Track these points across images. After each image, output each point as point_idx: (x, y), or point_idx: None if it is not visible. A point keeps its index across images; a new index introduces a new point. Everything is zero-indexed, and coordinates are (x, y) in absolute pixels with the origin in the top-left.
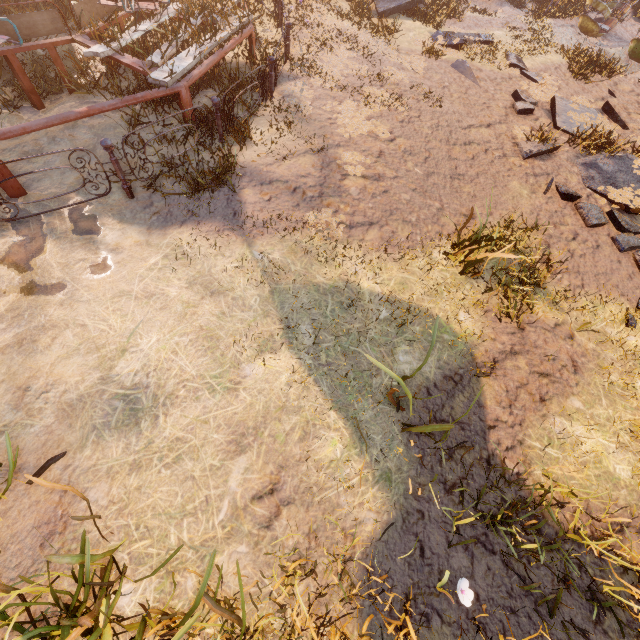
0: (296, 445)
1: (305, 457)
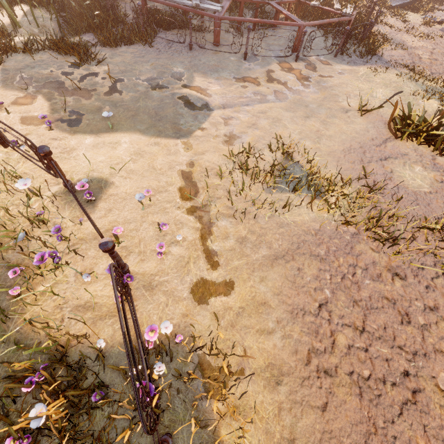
0: None
1: None
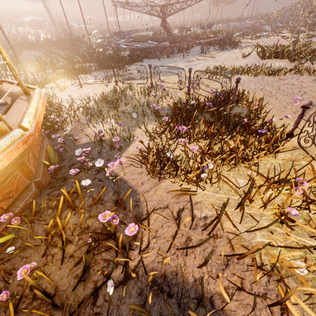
0: None
1: None
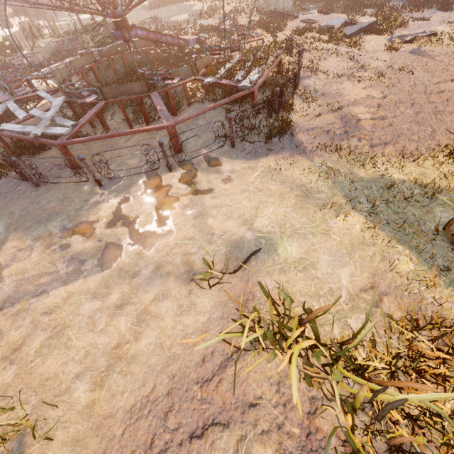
0: (379, 263)
1: (388, 270)
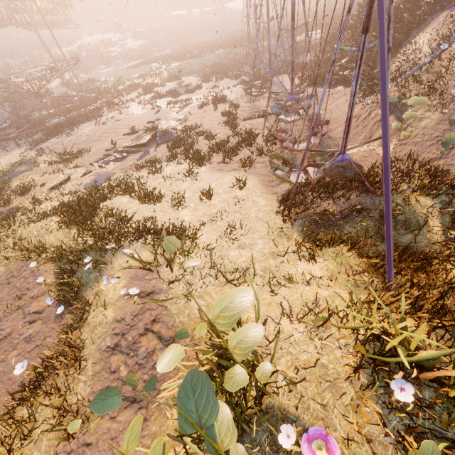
0: None
1: None
